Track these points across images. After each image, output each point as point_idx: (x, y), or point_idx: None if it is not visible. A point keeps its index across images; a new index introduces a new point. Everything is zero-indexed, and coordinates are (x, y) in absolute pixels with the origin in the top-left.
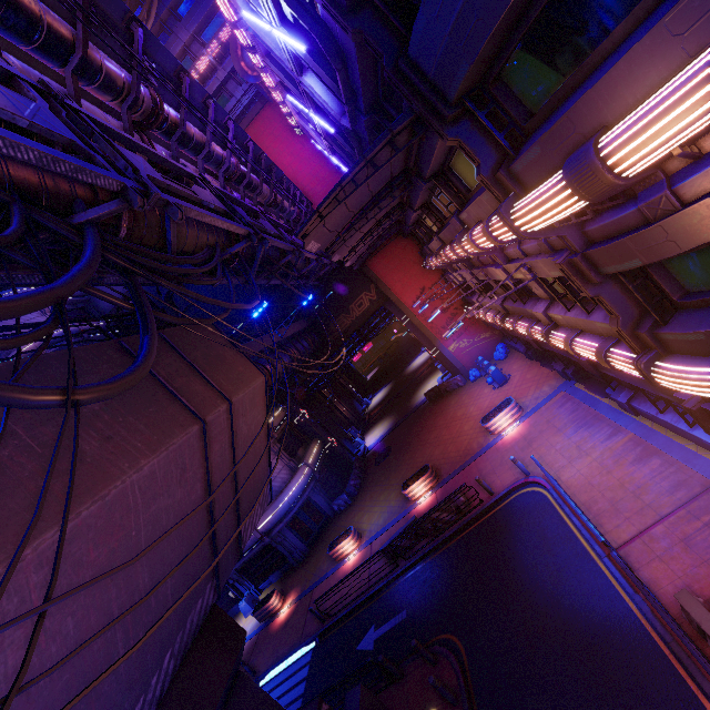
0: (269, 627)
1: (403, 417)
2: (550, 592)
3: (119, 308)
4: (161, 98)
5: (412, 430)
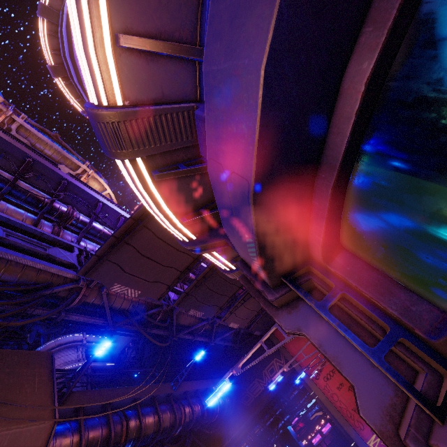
0: None
1: None
2: None
3: (121, 354)
4: (75, 211)
5: None
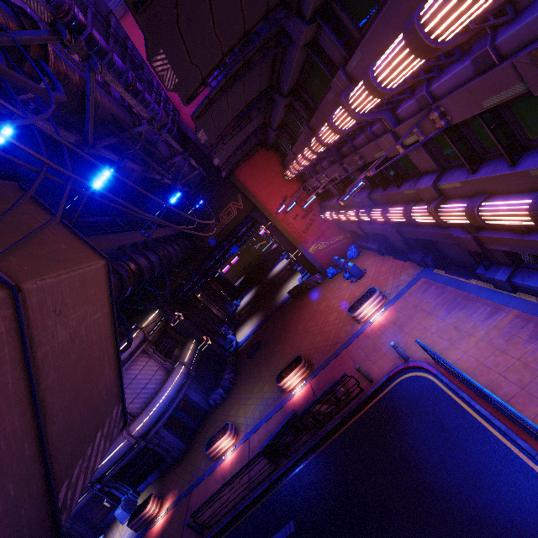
0: (144, 537)
1: (269, 314)
2: (473, 502)
3: None
4: None
5: (279, 325)
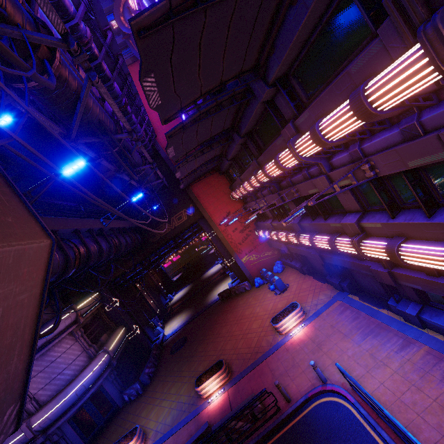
0: None
1: (198, 312)
2: None
3: None
4: None
5: (206, 324)
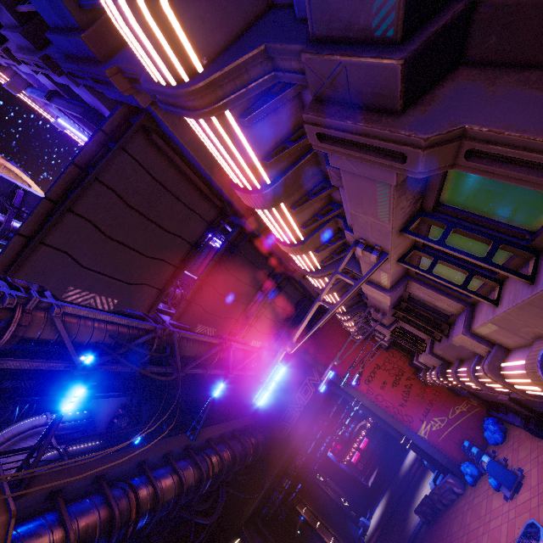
0: None
1: None
2: None
3: (109, 427)
4: None
5: None
